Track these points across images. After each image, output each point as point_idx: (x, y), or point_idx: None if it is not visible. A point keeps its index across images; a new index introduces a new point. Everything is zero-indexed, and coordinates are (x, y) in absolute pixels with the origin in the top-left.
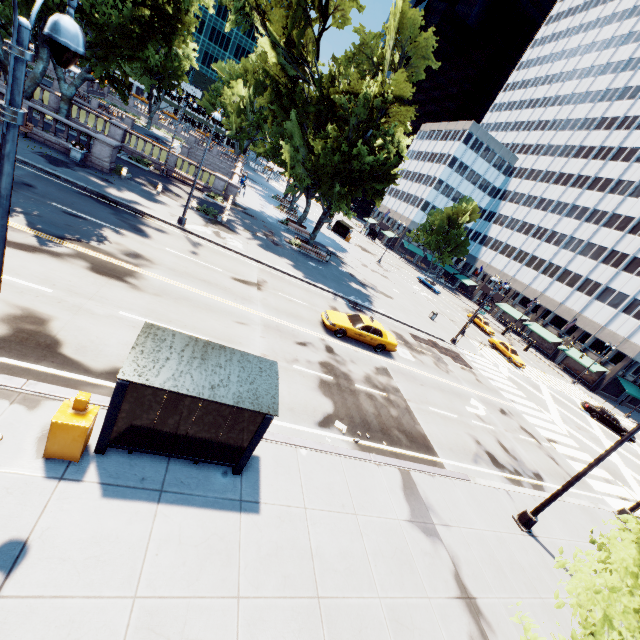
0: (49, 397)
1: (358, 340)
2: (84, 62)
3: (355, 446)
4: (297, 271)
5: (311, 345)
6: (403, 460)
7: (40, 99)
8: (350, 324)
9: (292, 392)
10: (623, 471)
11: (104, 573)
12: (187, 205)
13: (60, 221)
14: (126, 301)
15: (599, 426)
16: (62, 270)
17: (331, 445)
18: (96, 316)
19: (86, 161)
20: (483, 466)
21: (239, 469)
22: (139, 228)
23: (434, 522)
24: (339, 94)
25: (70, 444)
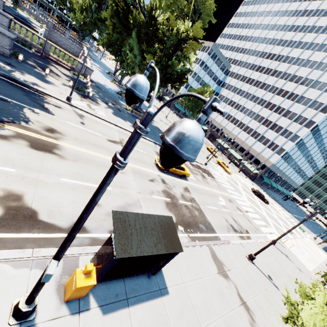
0: (50, 257)
1: (173, 173)
2: None
3: (189, 238)
4: None
5: (155, 180)
6: (208, 241)
7: None
8: None
9: (157, 213)
10: (268, 219)
11: None
12: (73, 89)
13: None
14: (60, 169)
15: (257, 198)
16: (13, 150)
17: (182, 242)
18: (48, 185)
19: None
20: (231, 233)
21: (155, 273)
22: (45, 106)
23: (225, 270)
24: (161, 26)
25: (82, 292)
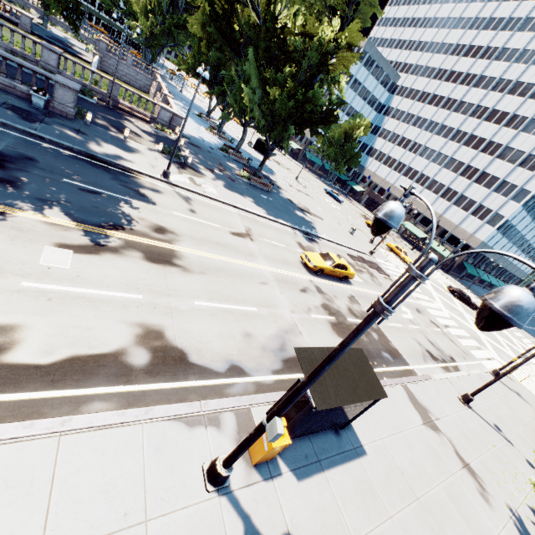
0: (220, 411)
1: (330, 275)
2: None
3: None
4: (261, 209)
5: (308, 290)
6: (400, 377)
7: None
8: (326, 264)
9: (323, 341)
10: (481, 337)
11: (333, 534)
12: (171, 159)
13: (86, 203)
14: (190, 288)
15: (459, 303)
16: (131, 268)
17: None
18: (185, 313)
19: (47, 106)
20: (429, 363)
21: (345, 426)
22: (141, 192)
23: (432, 419)
24: (293, 35)
25: (273, 453)
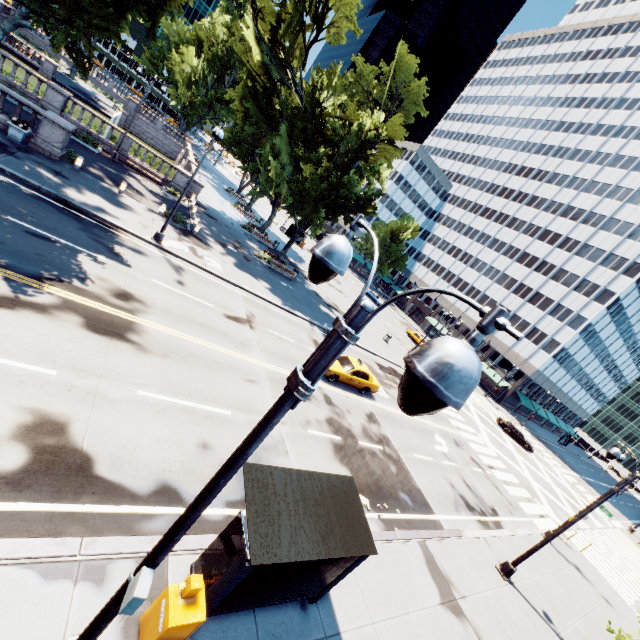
0: (113, 557)
1: (347, 384)
2: (39, 20)
3: (380, 523)
4: (275, 296)
5: (313, 398)
6: (418, 530)
7: None
8: (342, 369)
9: (318, 467)
10: (534, 486)
11: None
12: (168, 221)
13: (27, 248)
14: (138, 372)
15: (510, 440)
16: (56, 334)
17: None
18: (116, 404)
19: (27, 141)
20: (463, 513)
21: (317, 598)
22: (116, 250)
23: (456, 597)
24: (332, 118)
25: (175, 638)
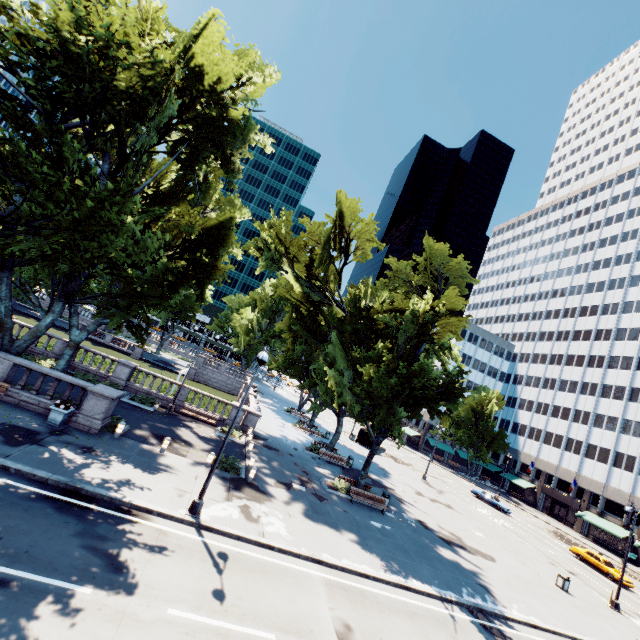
0: None
1: None
2: (102, 311)
3: None
4: (372, 557)
5: None
6: None
7: (44, 346)
8: None
9: None
10: None
11: None
12: (208, 480)
13: None
14: None
15: None
16: None
17: None
18: None
19: (69, 421)
20: None
21: None
22: (121, 558)
23: None
24: (380, 313)
25: None
